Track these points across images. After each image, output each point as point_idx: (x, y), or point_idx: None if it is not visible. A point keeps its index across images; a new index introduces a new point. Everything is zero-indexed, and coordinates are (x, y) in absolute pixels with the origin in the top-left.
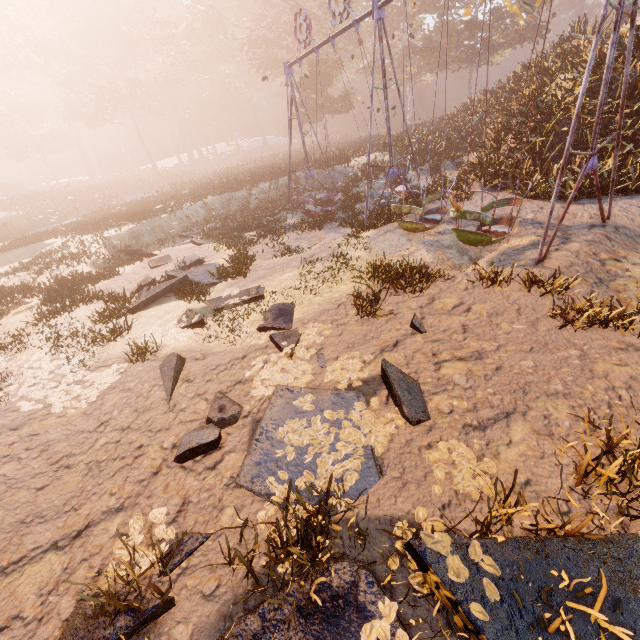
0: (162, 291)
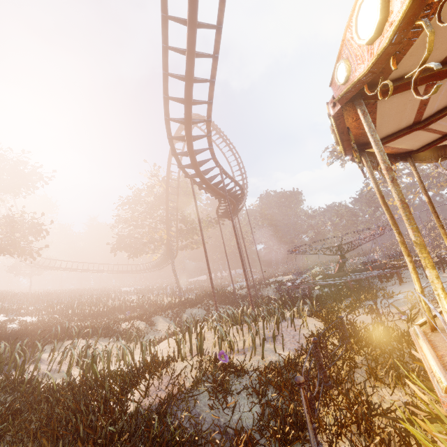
0: None
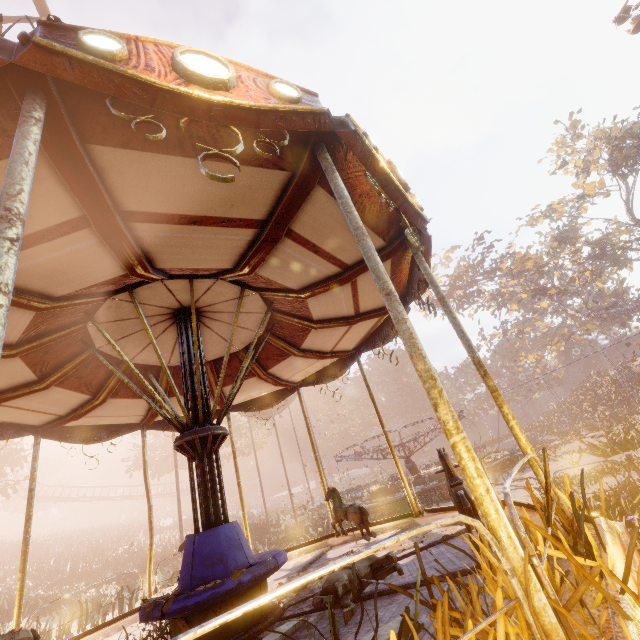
0: None
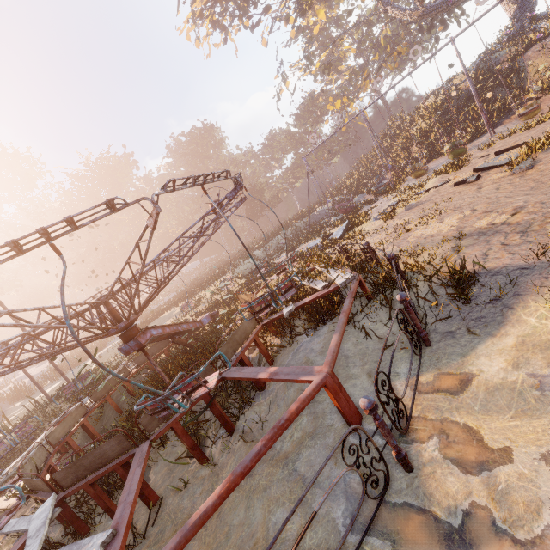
0: (345, 227)
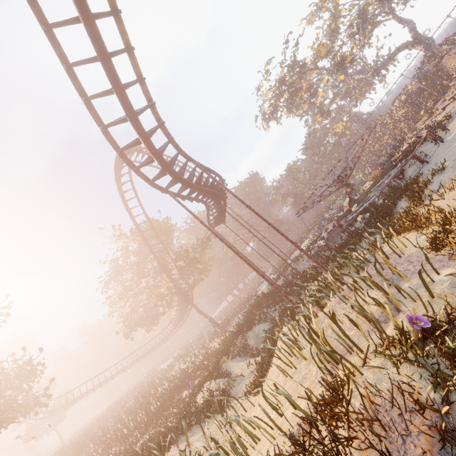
0: None
